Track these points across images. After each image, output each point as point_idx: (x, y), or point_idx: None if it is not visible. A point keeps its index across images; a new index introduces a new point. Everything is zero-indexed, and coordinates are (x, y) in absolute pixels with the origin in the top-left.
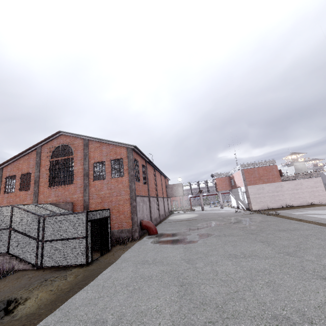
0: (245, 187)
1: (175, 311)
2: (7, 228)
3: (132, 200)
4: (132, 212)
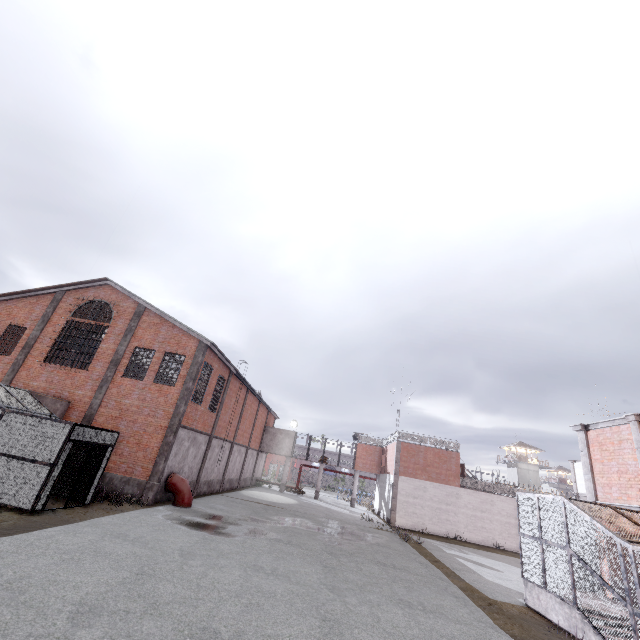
0: (395, 475)
1: (97, 592)
2: None
3: (169, 431)
4: (161, 452)
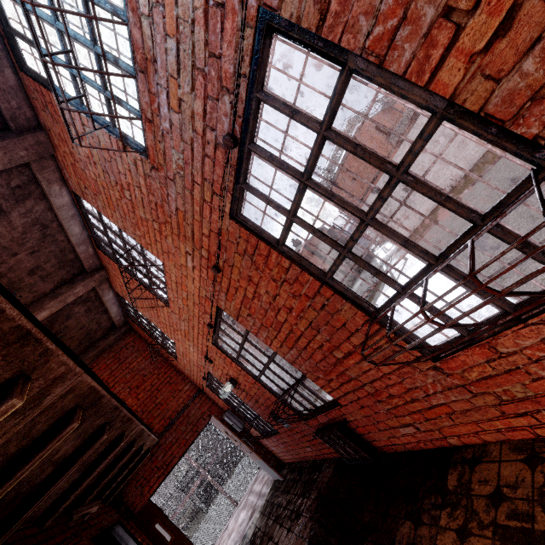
0: None
1: None
2: None
3: None
4: None
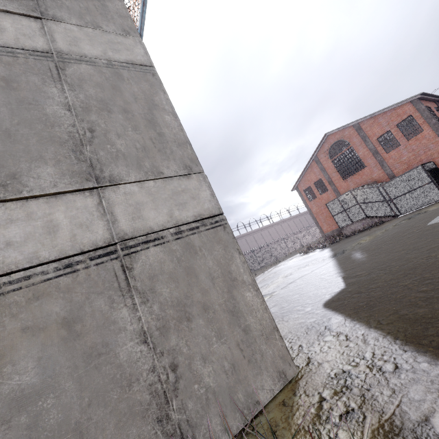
0: None
1: None
2: (356, 204)
3: None
4: None
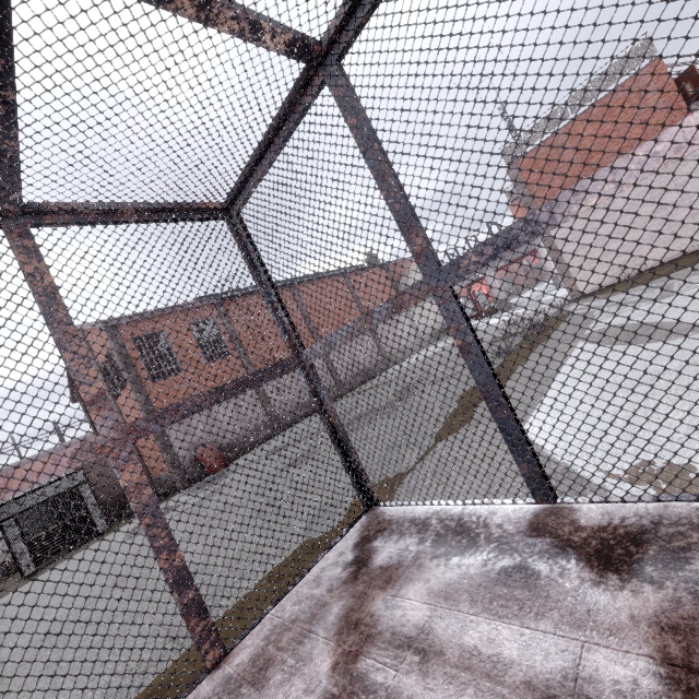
0: None
1: None
2: None
3: None
4: (158, 446)
